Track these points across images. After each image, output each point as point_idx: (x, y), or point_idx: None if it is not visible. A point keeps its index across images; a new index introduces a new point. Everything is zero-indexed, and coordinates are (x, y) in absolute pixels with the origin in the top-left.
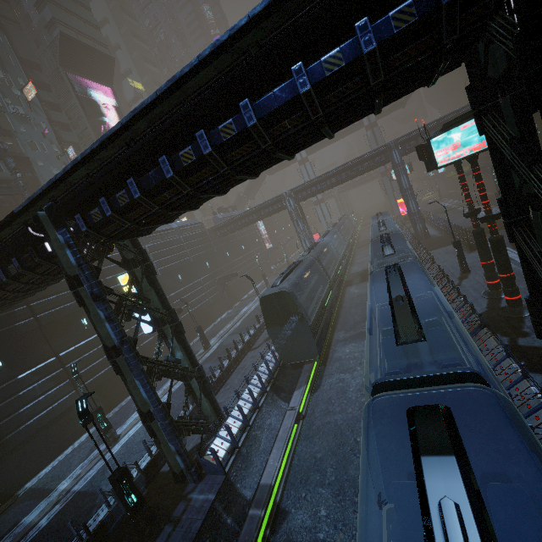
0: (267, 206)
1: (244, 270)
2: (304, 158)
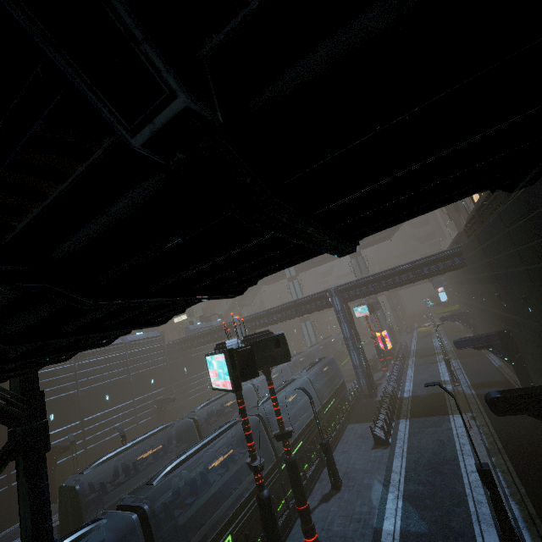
0: (220, 329)
1: (202, 388)
2: (293, 276)
